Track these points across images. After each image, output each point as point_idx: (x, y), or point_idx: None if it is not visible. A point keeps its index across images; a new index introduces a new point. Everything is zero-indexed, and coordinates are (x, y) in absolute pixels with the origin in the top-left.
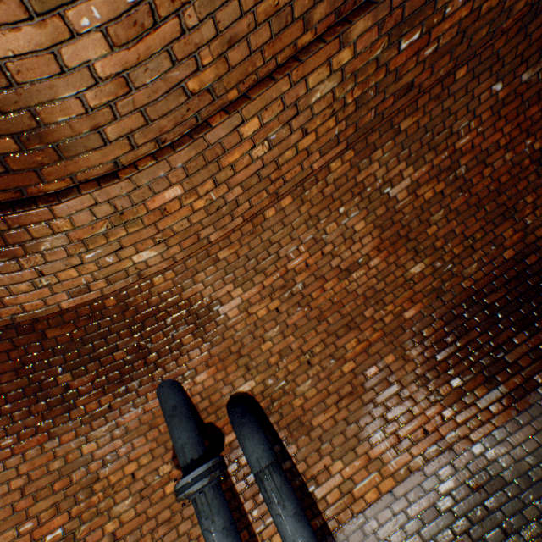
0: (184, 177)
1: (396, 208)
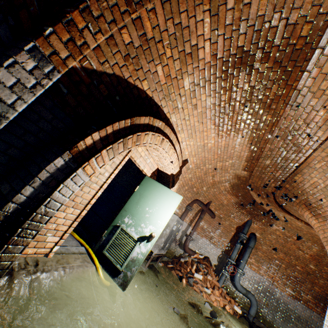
0: (303, 225)
1: (325, 257)
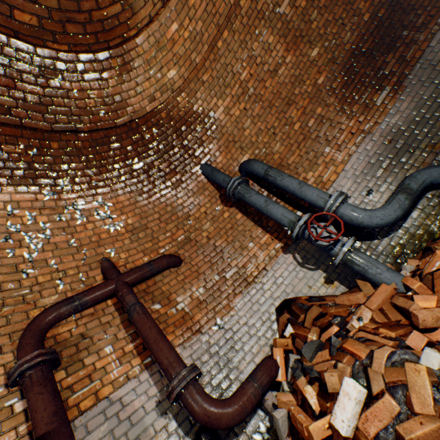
0: (176, 17)
1: (288, 20)
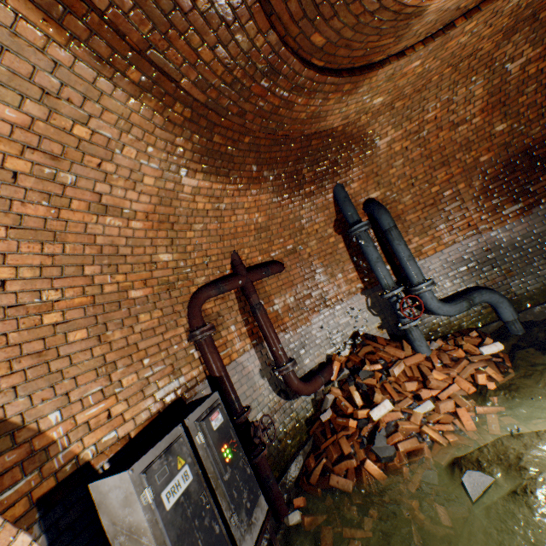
0: (426, 55)
1: (506, 81)
